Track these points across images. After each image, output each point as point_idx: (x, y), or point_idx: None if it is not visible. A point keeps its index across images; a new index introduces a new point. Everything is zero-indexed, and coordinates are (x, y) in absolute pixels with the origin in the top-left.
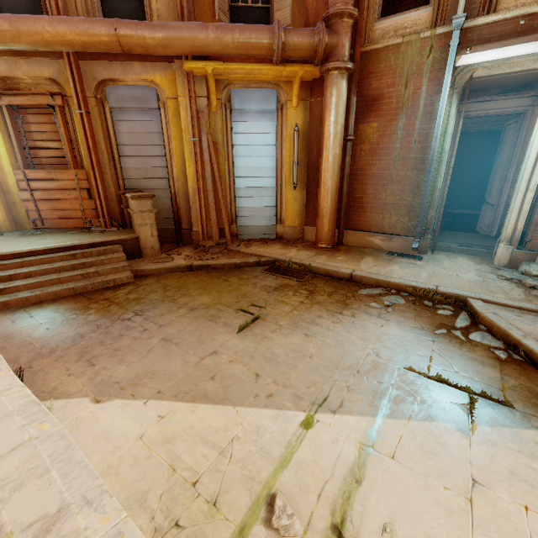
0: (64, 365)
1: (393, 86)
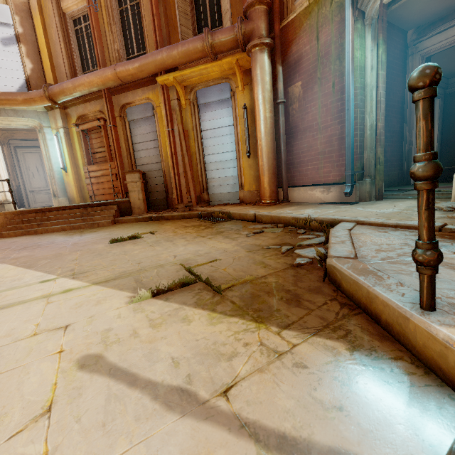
0: (8, 251)
1: (308, 43)
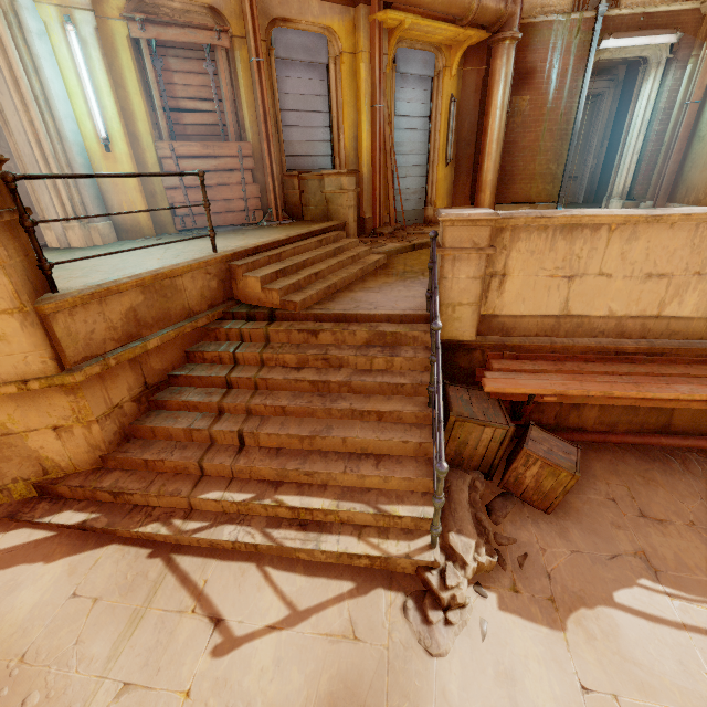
0: None
1: (546, 61)
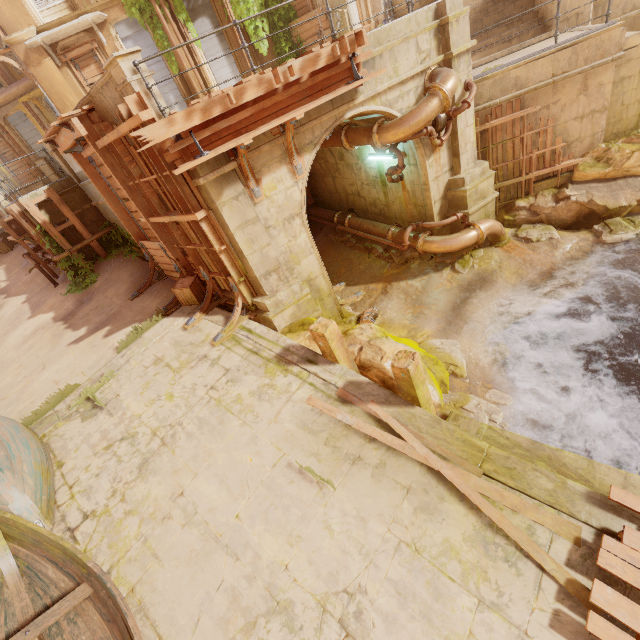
0: None
1: None
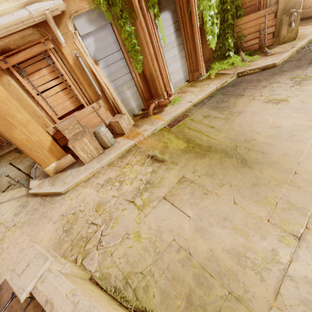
0: None
1: None
